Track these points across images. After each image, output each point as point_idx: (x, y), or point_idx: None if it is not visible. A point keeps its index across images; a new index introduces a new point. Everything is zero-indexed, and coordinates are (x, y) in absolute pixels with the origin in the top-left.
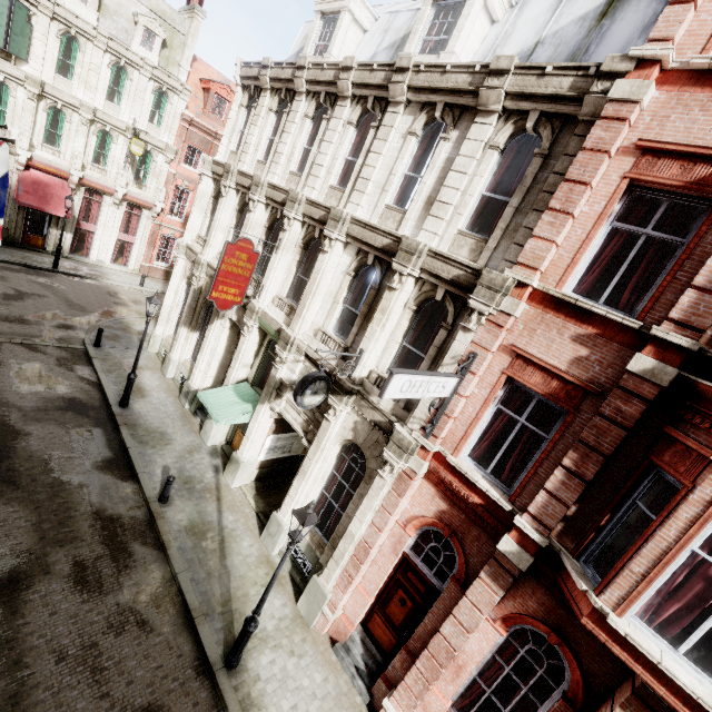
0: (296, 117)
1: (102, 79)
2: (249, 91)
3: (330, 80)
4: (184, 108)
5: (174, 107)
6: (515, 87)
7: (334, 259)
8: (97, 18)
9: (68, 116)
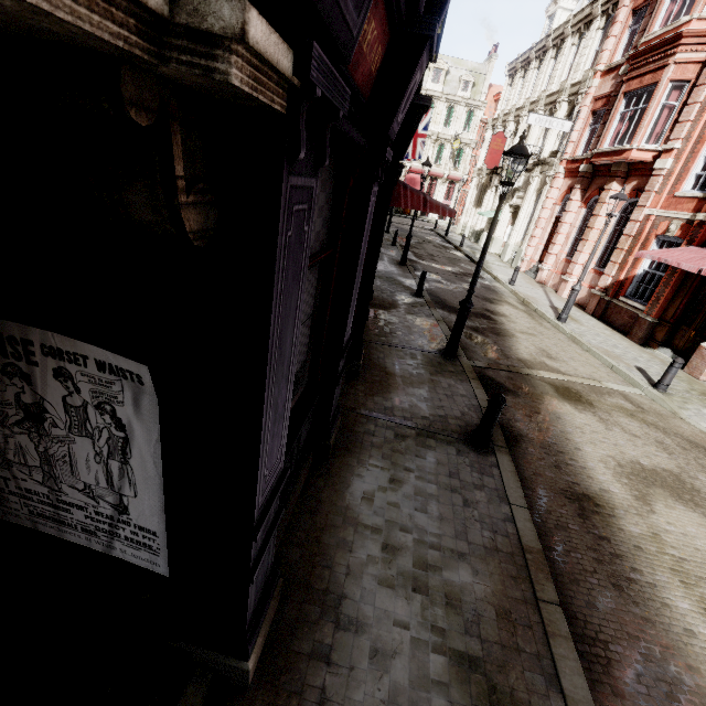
0: (530, 72)
1: (442, 117)
2: (512, 76)
3: (544, 45)
4: (482, 115)
5: (476, 117)
6: (603, 1)
7: None
8: (442, 89)
9: (426, 142)
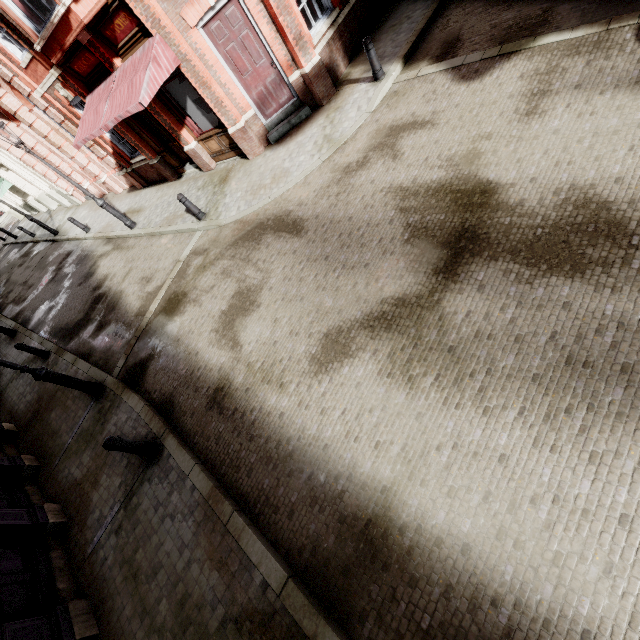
0: None
1: None
2: None
3: None
4: None
5: None
6: None
7: None
8: None
9: None
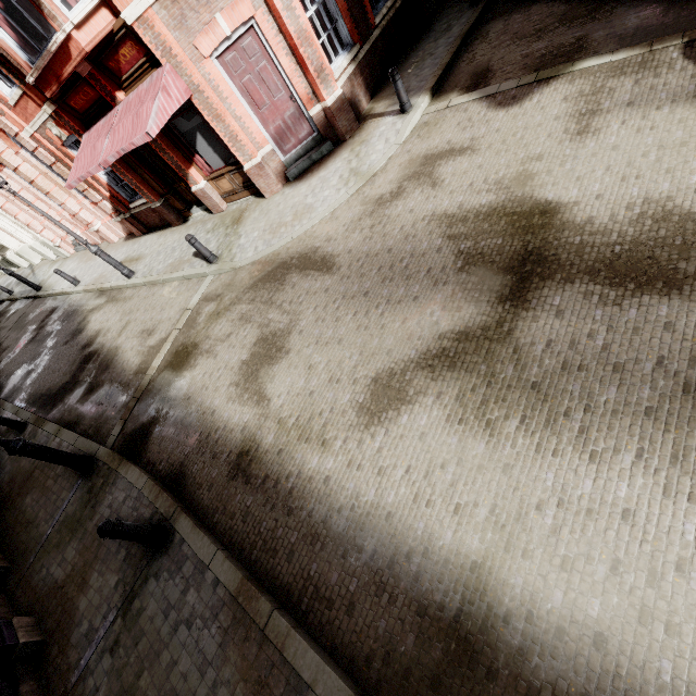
0: None
1: None
2: None
3: None
4: None
5: None
6: None
7: None
8: None
9: None
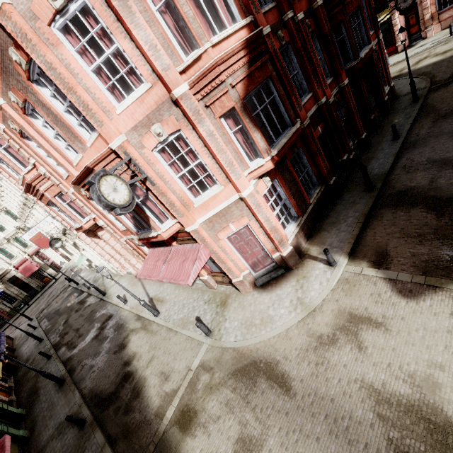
0: (2, 194)
1: None
2: None
3: None
4: None
5: None
6: None
7: (37, 214)
8: None
9: (4, 247)
